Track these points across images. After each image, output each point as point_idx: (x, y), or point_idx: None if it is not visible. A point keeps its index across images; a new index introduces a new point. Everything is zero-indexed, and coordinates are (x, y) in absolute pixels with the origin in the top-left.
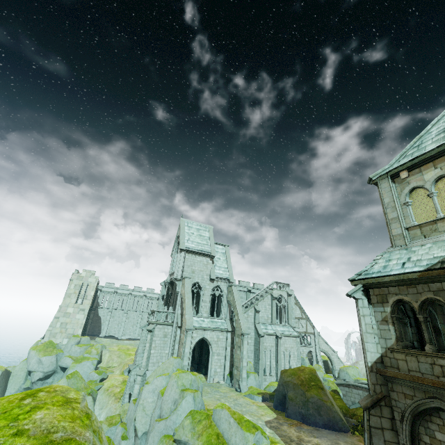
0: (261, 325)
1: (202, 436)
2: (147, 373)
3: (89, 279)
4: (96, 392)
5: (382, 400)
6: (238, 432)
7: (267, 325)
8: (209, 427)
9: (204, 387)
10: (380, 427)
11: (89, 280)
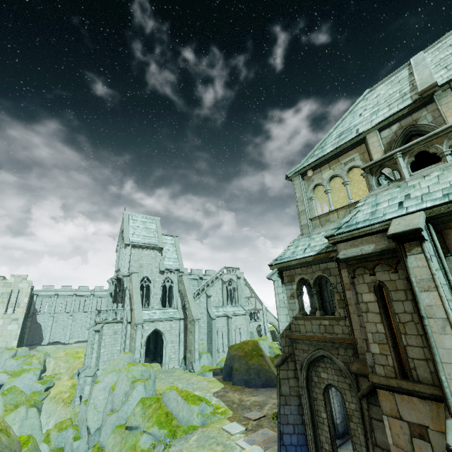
0: (213, 309)
1: (152, 418)
2: (97, 372)
3: (19, 284)
4: (41, 402)
5: (288, 358)
6: (185, 407)
7: (218, 307)
8: (159, 409)
9: (159, 375)
10: (287, 378)
11: (20, 286)
